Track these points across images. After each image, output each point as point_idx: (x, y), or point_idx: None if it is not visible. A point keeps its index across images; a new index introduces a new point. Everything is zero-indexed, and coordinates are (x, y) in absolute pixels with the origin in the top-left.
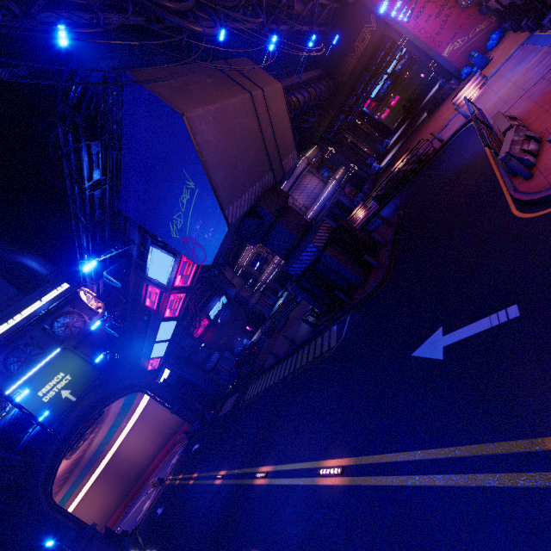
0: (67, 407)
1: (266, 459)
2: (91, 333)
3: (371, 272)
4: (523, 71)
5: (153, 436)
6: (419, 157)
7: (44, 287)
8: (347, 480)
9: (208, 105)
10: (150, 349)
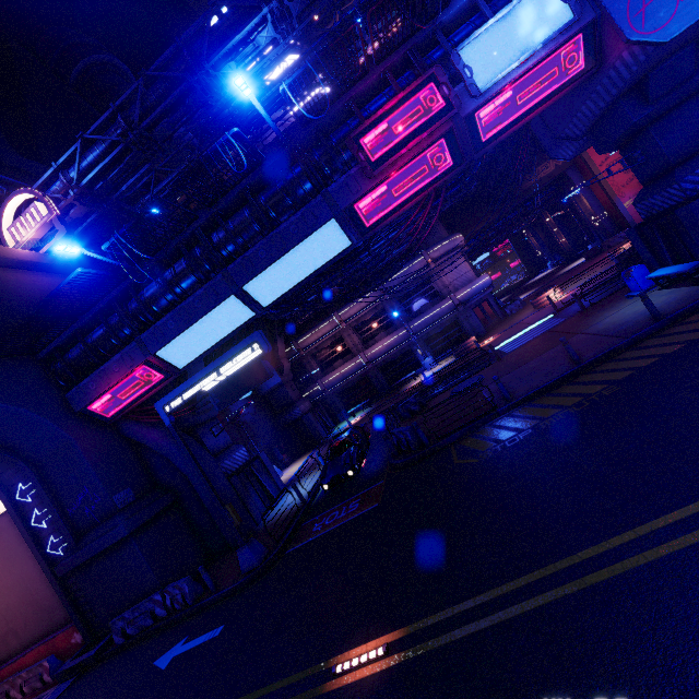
0: None
1: None
2: None
3: None
4: None
5: None
6: None
7: None
8: None
9: None
10: (190, 317)
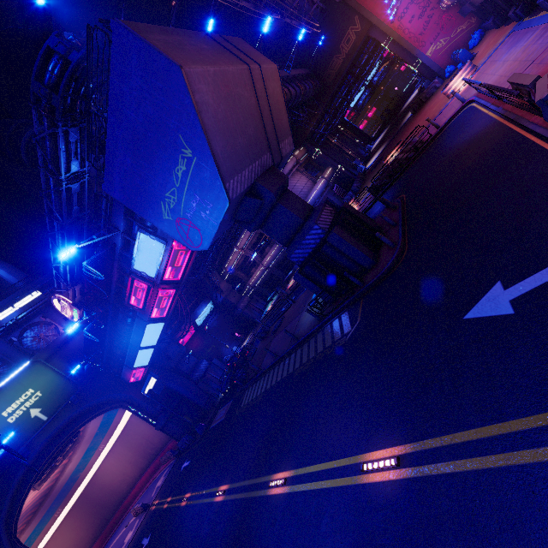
0: (37, 428)
1: (281, 464)
2: (66, 344)
3: (381, 253)
4: (521, 49)
5: (135, 457)
6: (415, 144)
7: (12, 296)
8: (407, 472)
9: (207, 65)
10: (133, 358)
